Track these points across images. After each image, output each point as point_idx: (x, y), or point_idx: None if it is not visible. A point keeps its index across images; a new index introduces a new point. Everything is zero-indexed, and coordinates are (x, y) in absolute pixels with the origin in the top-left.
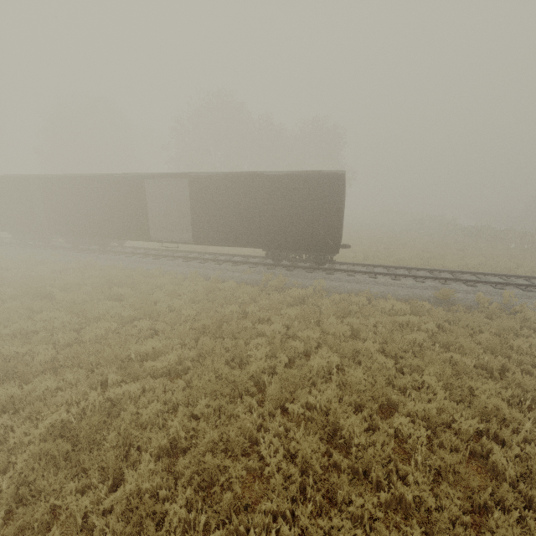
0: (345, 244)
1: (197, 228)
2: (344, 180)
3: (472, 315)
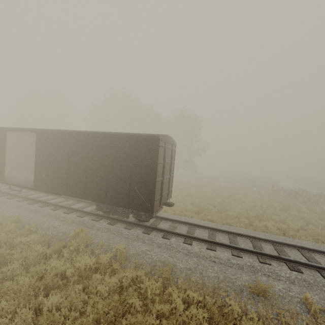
0: (168, 202)
1: (38, 175)
2: (159, 142)
3: None
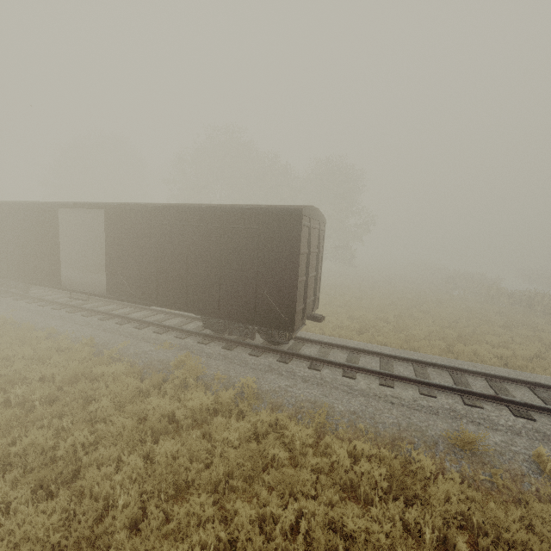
0: (315, 315)
1: (111, 275)
2: (301, 219)
3: (526, 509)
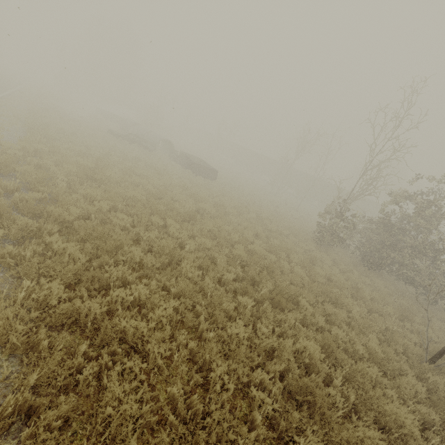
0: None
1: None
2: None
3: None
